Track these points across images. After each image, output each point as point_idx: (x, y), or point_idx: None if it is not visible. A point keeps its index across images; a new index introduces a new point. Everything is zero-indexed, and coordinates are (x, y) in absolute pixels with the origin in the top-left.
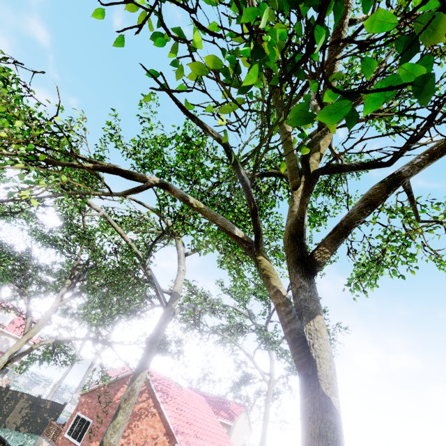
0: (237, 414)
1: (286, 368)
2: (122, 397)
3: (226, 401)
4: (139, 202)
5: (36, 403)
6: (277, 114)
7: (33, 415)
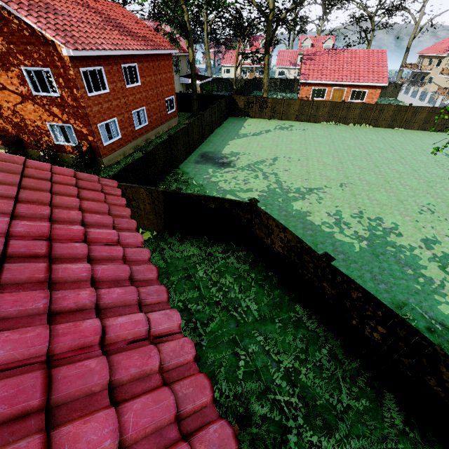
0: None
1: None
2: None
3: None
4: None
5: None
6: None
7: None
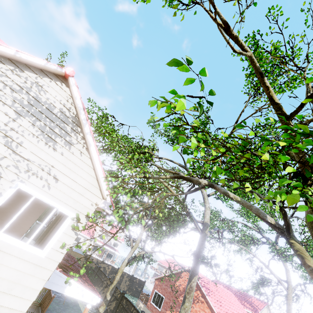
0: (259, 308)
1: (302, 277)
2: (179, 286)
3: (248, 296)
4: (170, 160)
5: (132, 279)
6: (281, 123)
7: (131, 285)
